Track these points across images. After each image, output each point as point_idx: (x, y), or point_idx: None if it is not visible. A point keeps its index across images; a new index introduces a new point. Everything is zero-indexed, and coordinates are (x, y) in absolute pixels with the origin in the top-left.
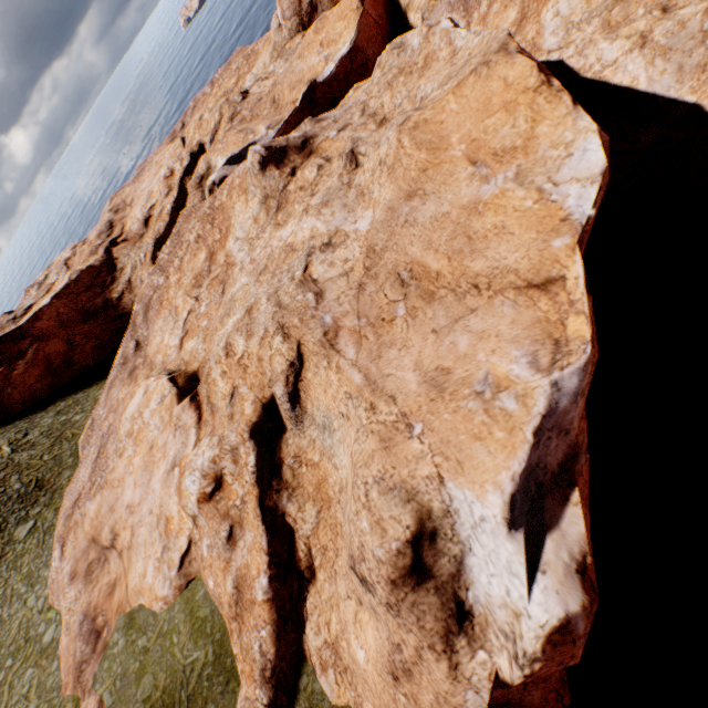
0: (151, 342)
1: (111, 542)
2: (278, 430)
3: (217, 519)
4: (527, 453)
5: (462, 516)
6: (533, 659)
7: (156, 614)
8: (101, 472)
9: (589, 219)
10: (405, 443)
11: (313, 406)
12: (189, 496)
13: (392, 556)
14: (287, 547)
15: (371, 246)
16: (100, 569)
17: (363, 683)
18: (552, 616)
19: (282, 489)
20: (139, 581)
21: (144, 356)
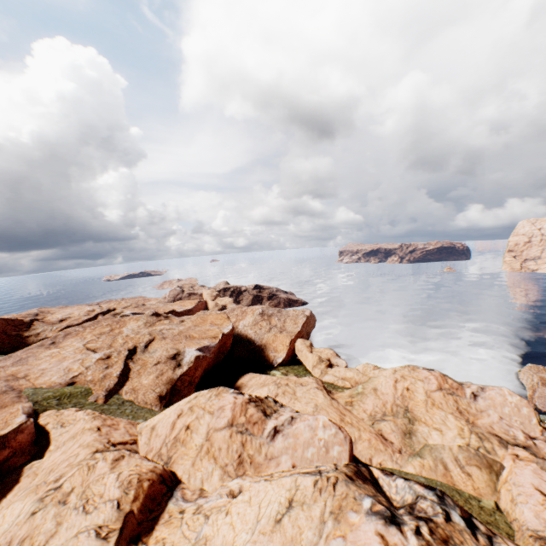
0: (63, 343)
1: (24, 376)
2: (135, 354)
3: (103, 364)
4: (202, 346)
5: (187, 352)
6: (192, 362)
7: (54, 385)
8: (22, 362)
9: (226, 333)
10: (180, 344)
11: (151, 349)
12: (92, 360)
13: (170, 355)
14: (127, 371)
15: (181, 331)
16: (14, 381)
17: (143, 388)
18: (198, 353)
19: (132, 361)
20: (44, 381)
21: (56, 346)
